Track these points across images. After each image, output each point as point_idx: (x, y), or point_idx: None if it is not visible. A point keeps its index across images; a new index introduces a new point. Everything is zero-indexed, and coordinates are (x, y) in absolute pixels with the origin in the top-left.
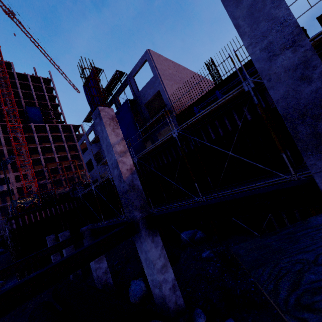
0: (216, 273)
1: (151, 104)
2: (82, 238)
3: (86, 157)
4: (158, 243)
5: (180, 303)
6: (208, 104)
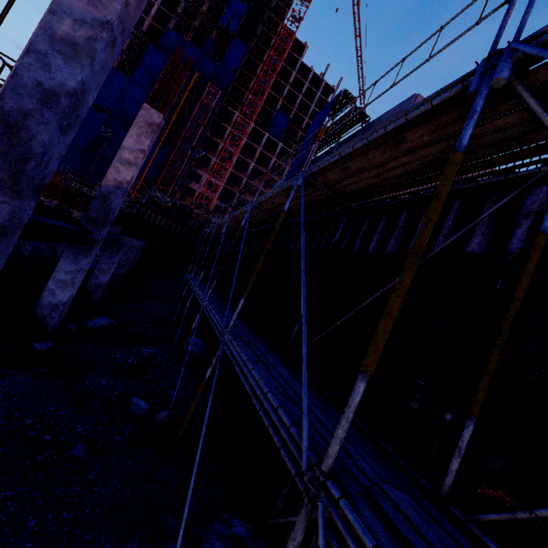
0: (116, 361)
1: None
2: None
3: None
4: (79, 262)
5: (48, 323)
6: None
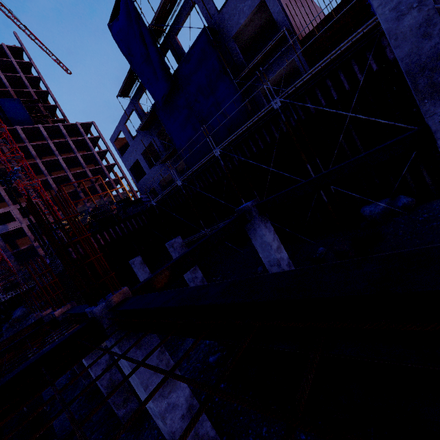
0: None
1: (239, 39)
2: (246, 221)
3: (128, 159)
4: None
5: None
6: (369, 2)
